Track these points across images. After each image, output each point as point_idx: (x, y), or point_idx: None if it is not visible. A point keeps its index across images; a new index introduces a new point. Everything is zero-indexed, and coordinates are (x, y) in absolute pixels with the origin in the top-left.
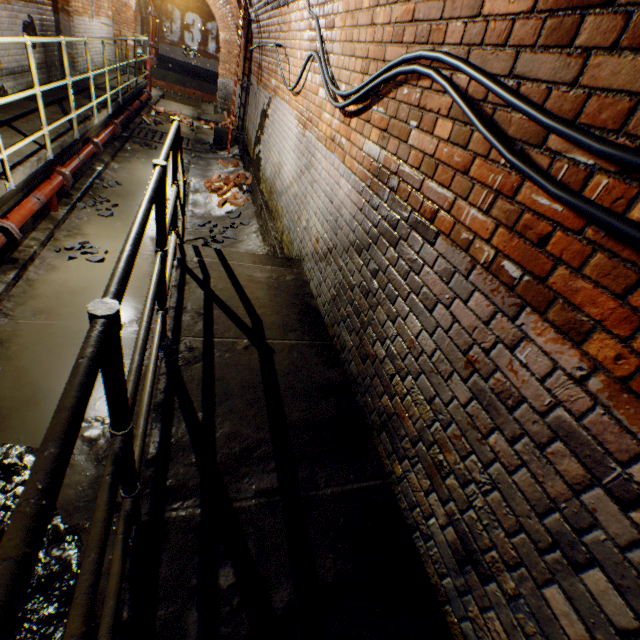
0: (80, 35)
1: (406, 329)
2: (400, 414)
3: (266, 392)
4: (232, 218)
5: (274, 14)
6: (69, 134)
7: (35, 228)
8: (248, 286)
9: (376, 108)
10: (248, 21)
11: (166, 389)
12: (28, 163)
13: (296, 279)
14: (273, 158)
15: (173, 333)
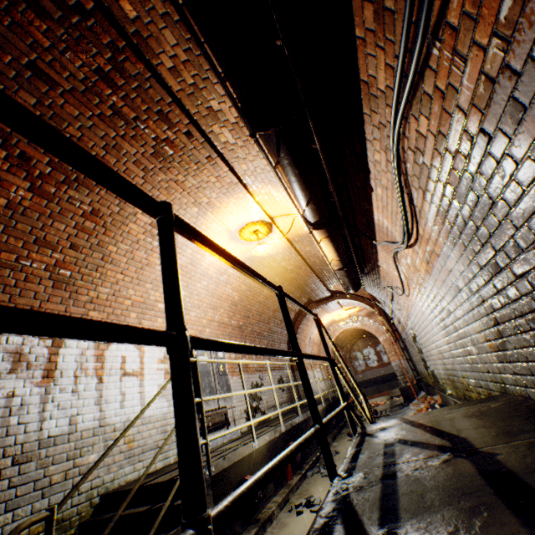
0: None
1: None
2: None
3: (499, 493)
4: None
5: (381, 283)
6: (295, 417)
7: (275, 493)
8: (437, 423)
9: (414, 200)
10: (382, 312)
11: (327, 513)
12: (268, 432)
13: (505, 402)
14: (433, 353)
15: (345, 471)
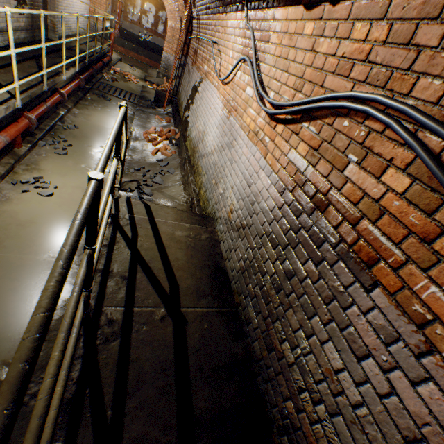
0: (62, 8)
1: (323, 354)
2: (307, 435)
3: (177, 375)
4: (161, 165)
5: (213, 17)
6: (39, 86)
7: None
8: (169, 245)
9: (307, 125)
10: (190, 17)
11: (79, 378)
12: None
13: (209, 238)
14: (199, 125)
15: (96, 302)
